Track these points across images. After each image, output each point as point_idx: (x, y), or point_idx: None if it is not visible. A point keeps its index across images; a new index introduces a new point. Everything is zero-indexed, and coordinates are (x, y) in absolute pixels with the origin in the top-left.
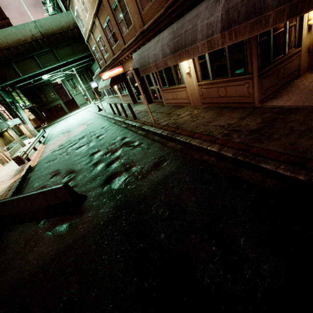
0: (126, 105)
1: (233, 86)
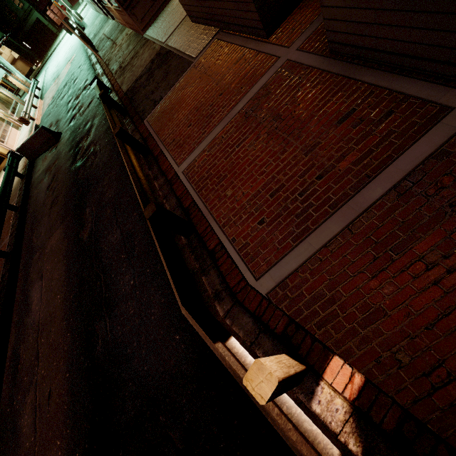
0: (102, 18)
1: (124, 16)
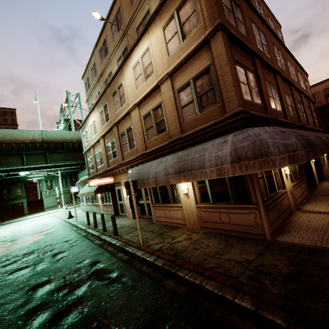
0: (105, 216)
1: (237, 214)
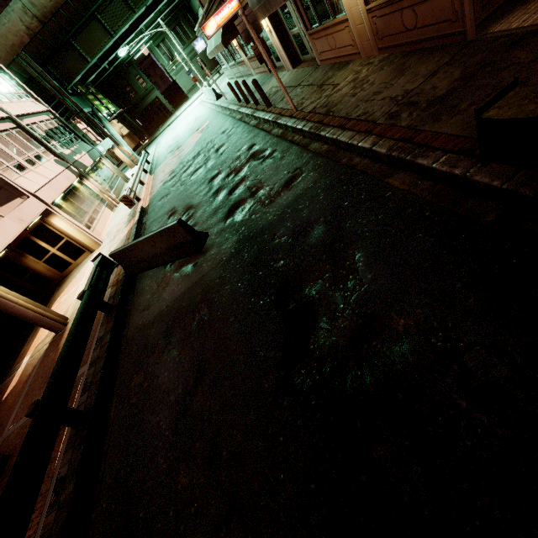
0: (258, 78)
1: (427, 2)
